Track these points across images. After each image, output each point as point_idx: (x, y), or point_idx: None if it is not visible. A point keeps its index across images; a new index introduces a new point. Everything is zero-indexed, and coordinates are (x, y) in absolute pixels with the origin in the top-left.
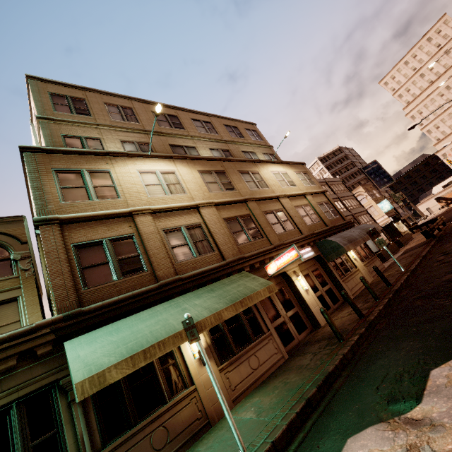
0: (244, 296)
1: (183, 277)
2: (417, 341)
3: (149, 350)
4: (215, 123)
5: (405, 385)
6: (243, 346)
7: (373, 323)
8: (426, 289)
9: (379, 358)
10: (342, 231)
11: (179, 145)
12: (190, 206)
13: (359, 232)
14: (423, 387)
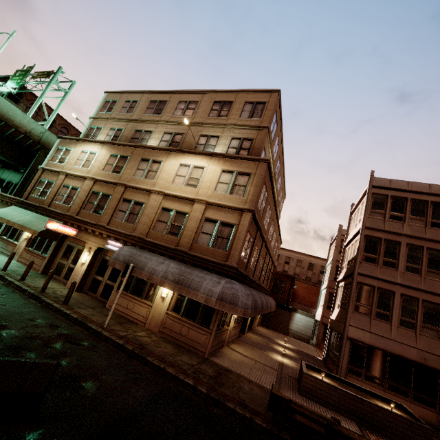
0: (27, 226)
1: (47, 208)
2: None
3: None
4: (203, 101)
5: None
6: (37, 250)
7: (4, 279)
8: None
9: None
10: (192, 265)
11: (141, 130)
12: (81, 176)
13: (164, 270)
14: None
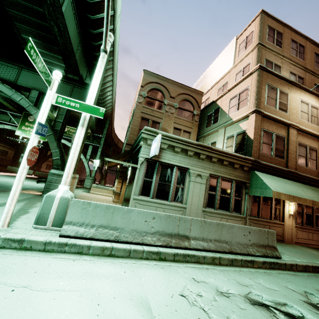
0: None
1: (299, 174)
2: None
3: (295, 197)
4: None
5: None
6: (308, 225)
7: None
8: None
9: None
10: None
11: None
12: (318, 136)
13: None
14: None
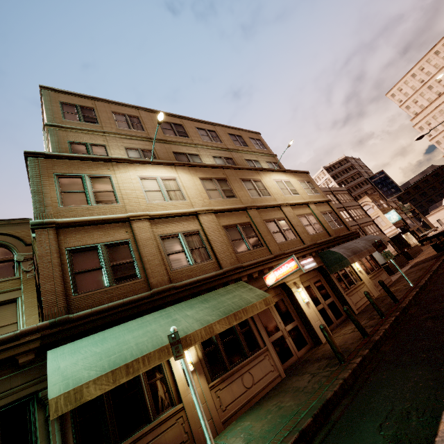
0: (239, 308)
1: (177, 286)
2: (427, 371)
3: (132, 365)
4: (219, 132)
5: (413, 426)
6: (237, 361)
7: (378, 343)
8: (437, 308)
9: (383, 387)
10: (347, 241)
11: (182, 153)
12: (189, 213)
13: (364, 243)
14: (434, 431)
